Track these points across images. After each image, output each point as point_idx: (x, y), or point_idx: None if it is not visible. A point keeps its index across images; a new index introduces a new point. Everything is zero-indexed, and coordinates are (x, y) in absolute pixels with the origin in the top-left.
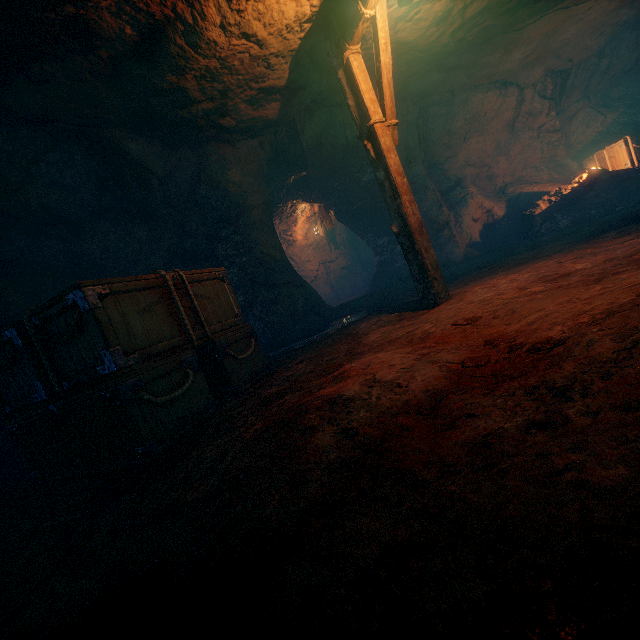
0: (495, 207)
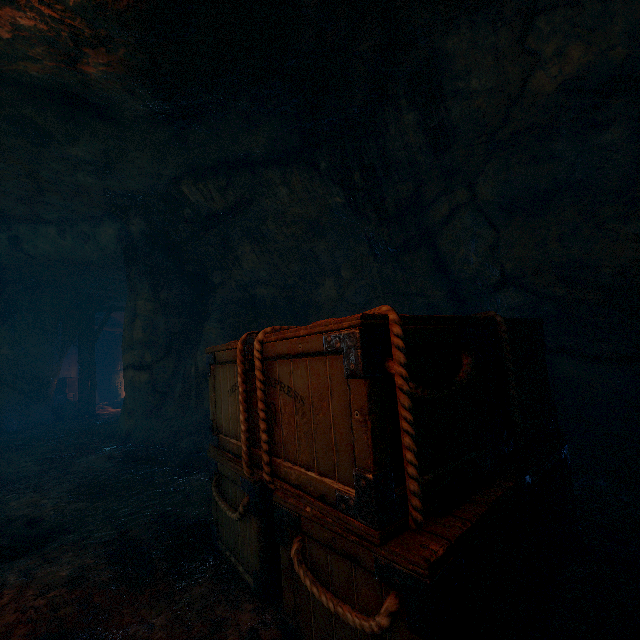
0: None
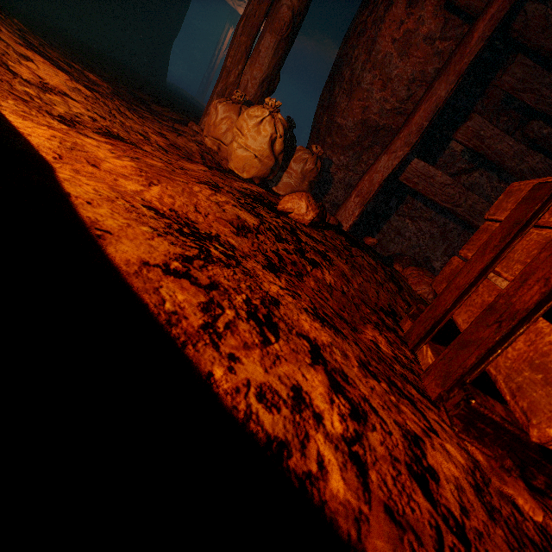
0: None
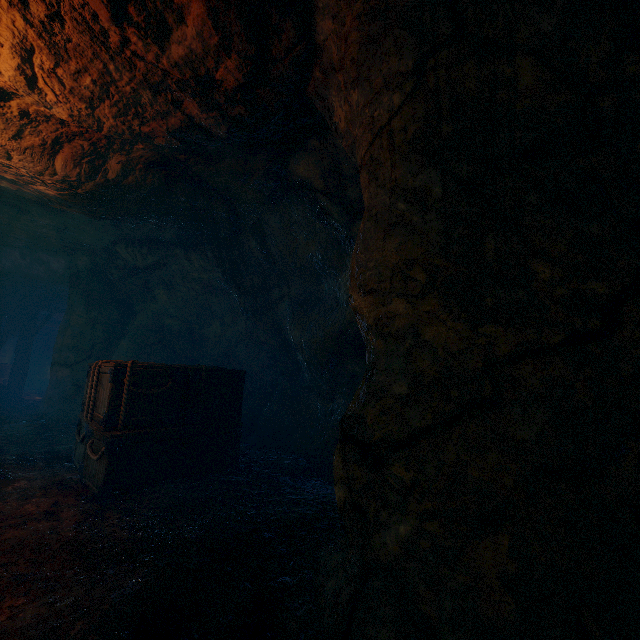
0: None
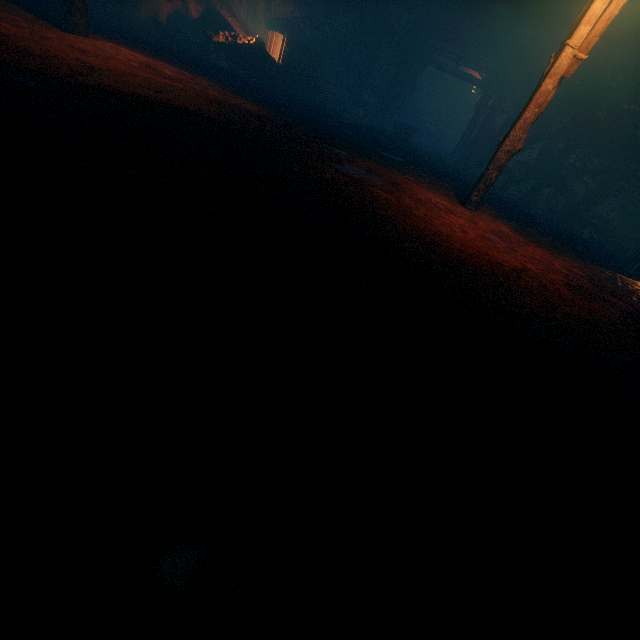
0: (193, 4)
